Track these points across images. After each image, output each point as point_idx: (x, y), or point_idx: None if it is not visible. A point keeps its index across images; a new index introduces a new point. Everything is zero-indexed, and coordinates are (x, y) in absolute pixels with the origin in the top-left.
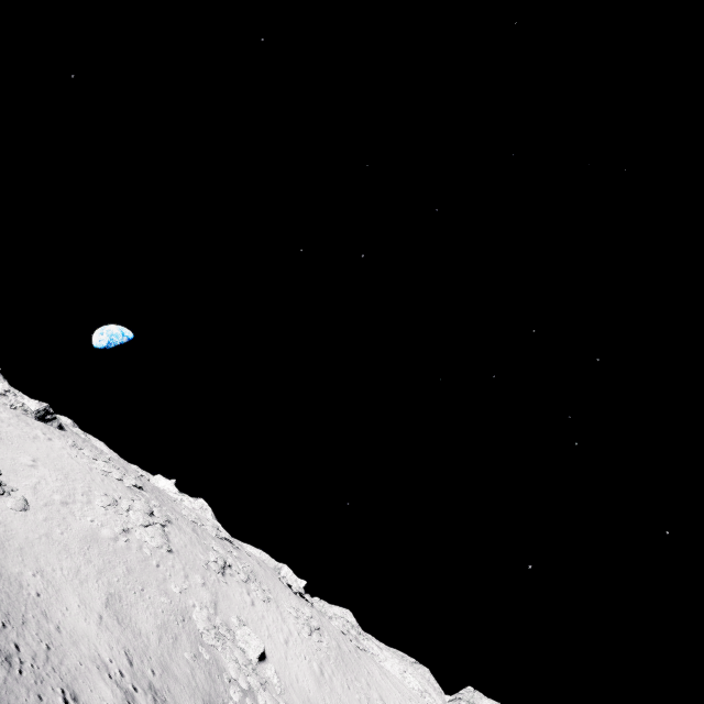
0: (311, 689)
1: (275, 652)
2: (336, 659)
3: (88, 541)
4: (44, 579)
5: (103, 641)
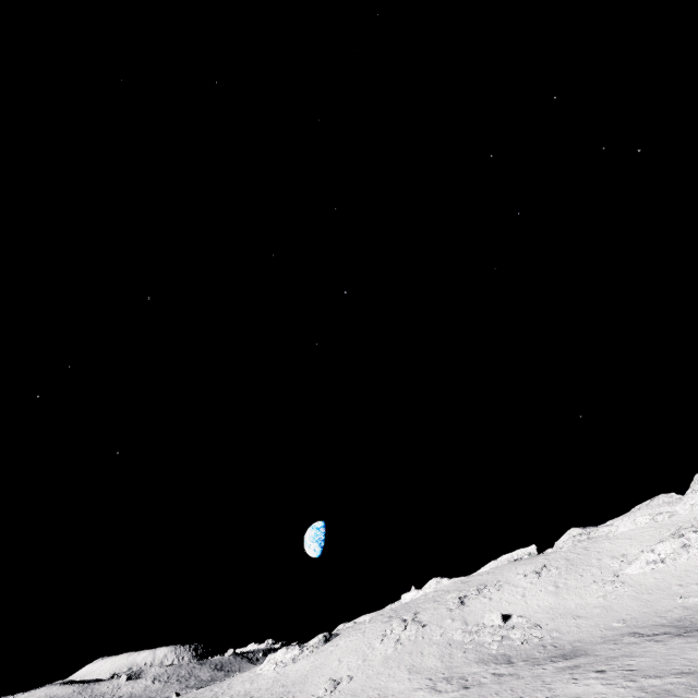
0: (551, 601)
1: (517, 608)
2: (566, 570)
3: (385, 662)
4: (378, 689)
5: (415, 684)
